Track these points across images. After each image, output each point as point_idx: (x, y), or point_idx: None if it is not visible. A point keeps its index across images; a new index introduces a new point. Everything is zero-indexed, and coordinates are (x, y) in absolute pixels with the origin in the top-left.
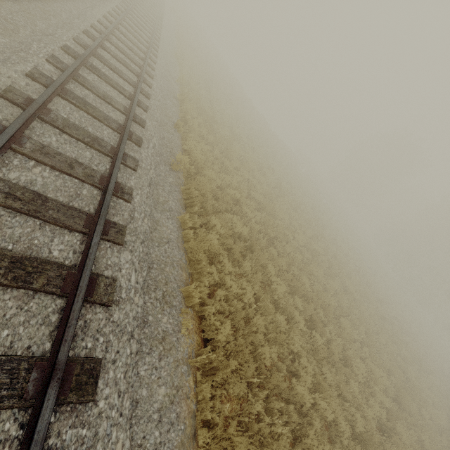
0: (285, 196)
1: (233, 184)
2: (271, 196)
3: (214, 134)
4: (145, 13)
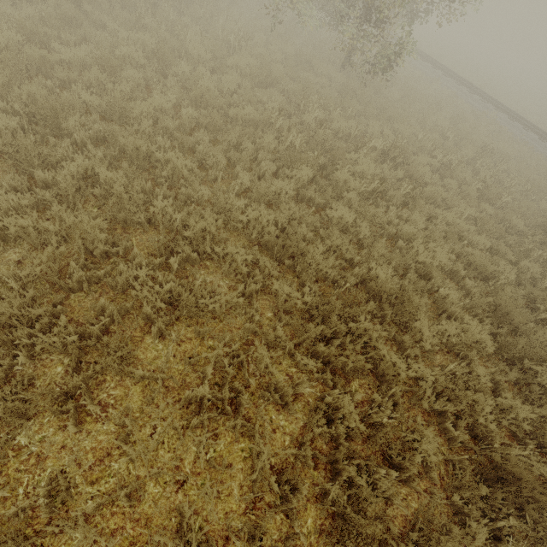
0: None
1: None
2: None
3: None
4: None
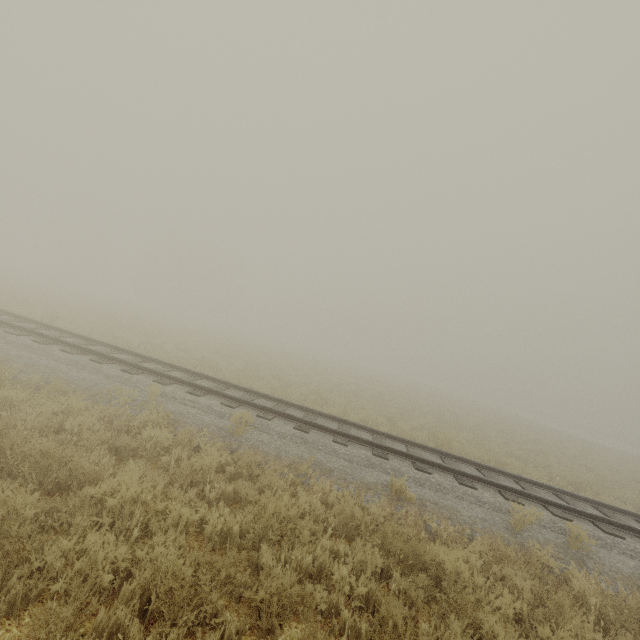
0: None
1: None
2: None
3: None
4: None
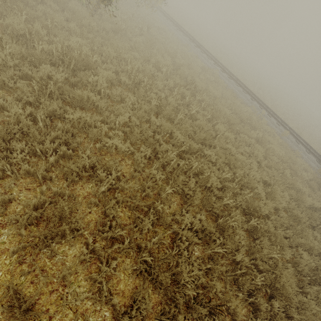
0: None
1: None
2: None
3: None
4: None
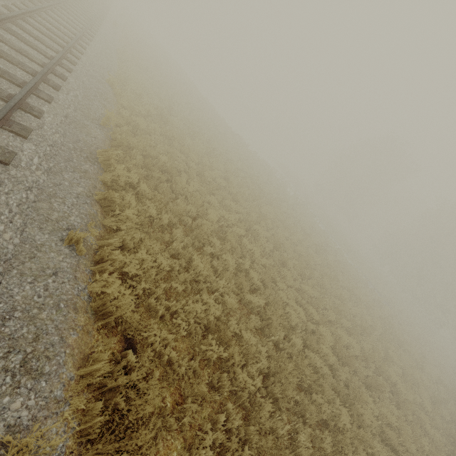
0: (288, 262)
1: (211, 314)
2: (273, 278)
3: (176, 194)
4: (59, 25)
